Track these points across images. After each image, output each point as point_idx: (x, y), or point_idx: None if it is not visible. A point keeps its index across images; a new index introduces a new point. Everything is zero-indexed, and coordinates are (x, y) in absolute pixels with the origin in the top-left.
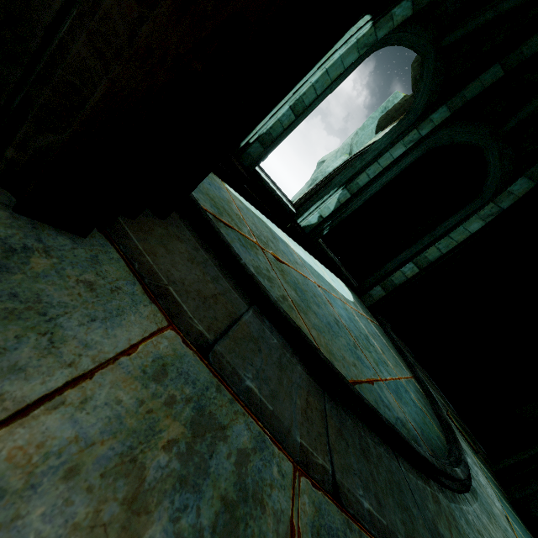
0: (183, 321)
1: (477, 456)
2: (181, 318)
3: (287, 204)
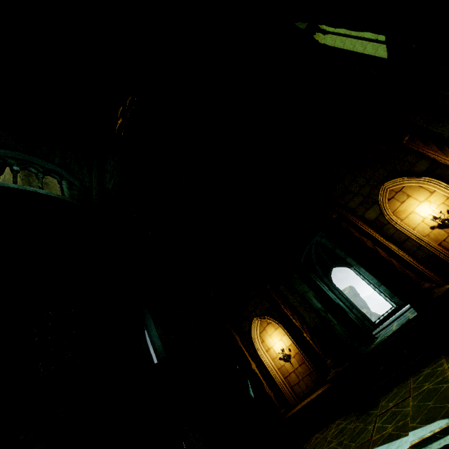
0: None
1: None
2: None
3: None
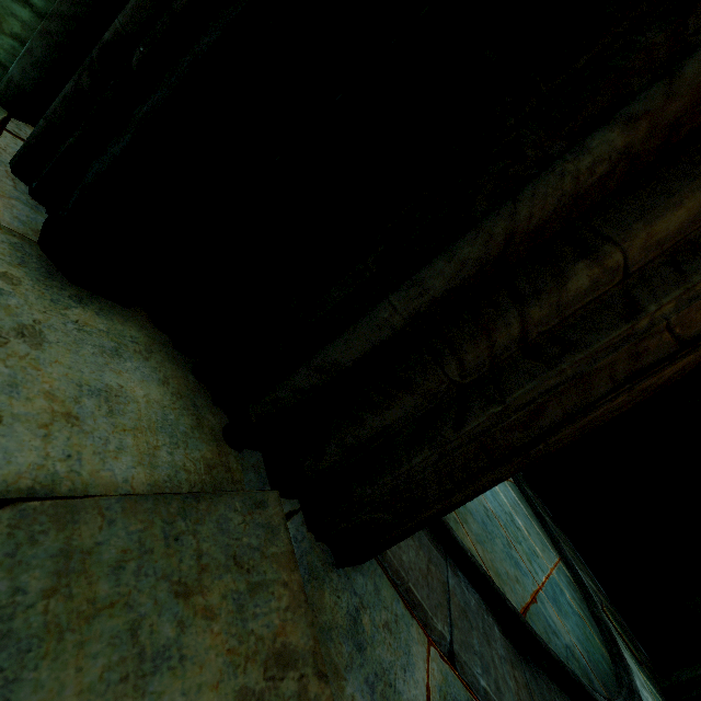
0: (430, 626)
1: (642, 668)
2: (428, 623)
3: None
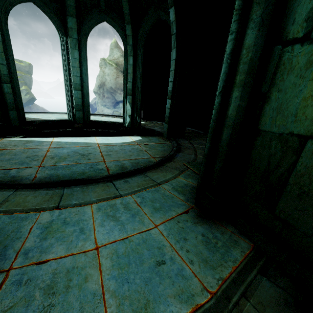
0: None
1: None
2: None
3: (117, 122)
